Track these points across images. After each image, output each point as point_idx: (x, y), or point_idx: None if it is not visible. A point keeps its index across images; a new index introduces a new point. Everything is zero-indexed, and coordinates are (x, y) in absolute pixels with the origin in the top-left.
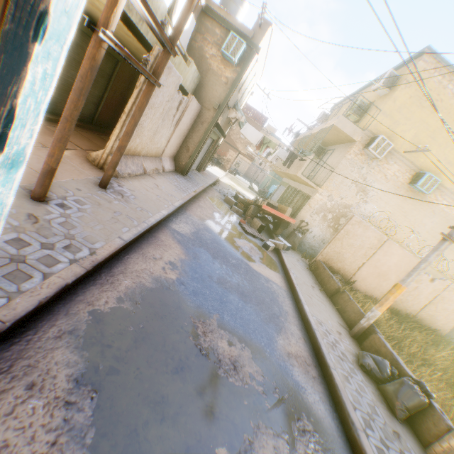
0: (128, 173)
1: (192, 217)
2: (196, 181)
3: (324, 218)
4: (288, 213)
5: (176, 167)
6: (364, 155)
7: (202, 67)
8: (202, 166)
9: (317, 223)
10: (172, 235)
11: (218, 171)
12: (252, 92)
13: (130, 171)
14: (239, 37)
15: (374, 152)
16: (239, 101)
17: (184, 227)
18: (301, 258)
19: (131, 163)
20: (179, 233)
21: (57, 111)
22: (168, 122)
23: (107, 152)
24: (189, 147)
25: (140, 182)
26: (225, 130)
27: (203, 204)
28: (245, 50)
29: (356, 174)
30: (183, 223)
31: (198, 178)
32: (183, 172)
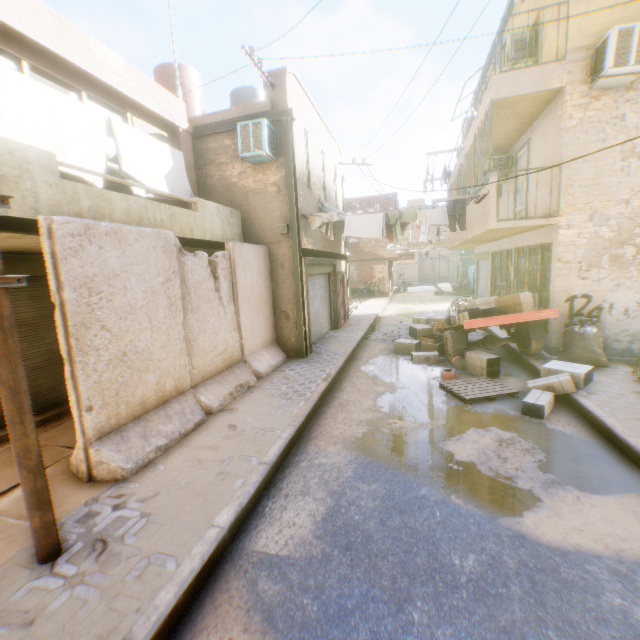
0: (158, 447)
1: (322, 455)
2: (330, 353)
3: (616, 262)
4: (527, 305)
5: (288, 352)
6: (605, 94)
7: (237, 198)
8: (337, 318)
9: (609, 283)
10: (246, 599)
11: (375, 303)
12: (341, 178)
13: (160, 440)
14: (251, 121)
15: (623, 68)
16: (324, 199)
17: (294, 517)
18: (636, 379)
19: (162, 421)
20: (274, 564)
21: (64, 398)
22: (210, 305)
23: (81, 445)
24: (286, 311)
25: (188, 449)
26: (336, 250)
27: (350, 394)
28: (272, 128)
29: (617, 138)
30: (294, 499)
31: (335, 342)
32: (301, 353)
